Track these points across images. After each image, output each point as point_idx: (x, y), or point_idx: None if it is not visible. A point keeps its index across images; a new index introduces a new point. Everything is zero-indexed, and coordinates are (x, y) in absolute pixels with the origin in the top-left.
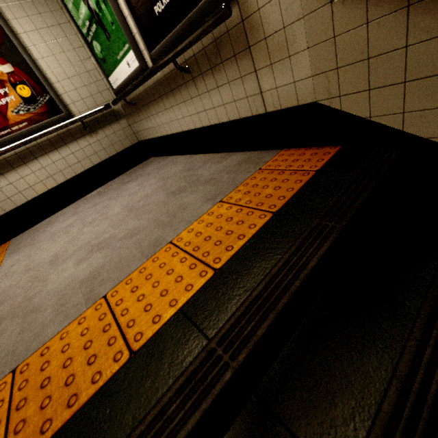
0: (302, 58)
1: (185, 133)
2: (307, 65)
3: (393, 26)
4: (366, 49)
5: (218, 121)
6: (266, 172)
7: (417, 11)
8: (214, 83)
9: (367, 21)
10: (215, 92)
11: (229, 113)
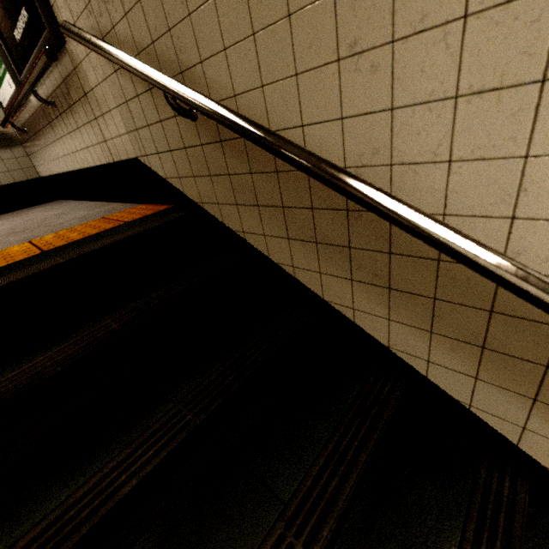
0: (117, 115)
1: (71, 174)
2: (122, 122)
3: (150, 102)
4: (144, 117)
5: (89, 164)
6: (101, 220)
7: (155, 95)
8: (75, 123)
9: (137, 94)
10: (78, 132)
11: (93, 158)
